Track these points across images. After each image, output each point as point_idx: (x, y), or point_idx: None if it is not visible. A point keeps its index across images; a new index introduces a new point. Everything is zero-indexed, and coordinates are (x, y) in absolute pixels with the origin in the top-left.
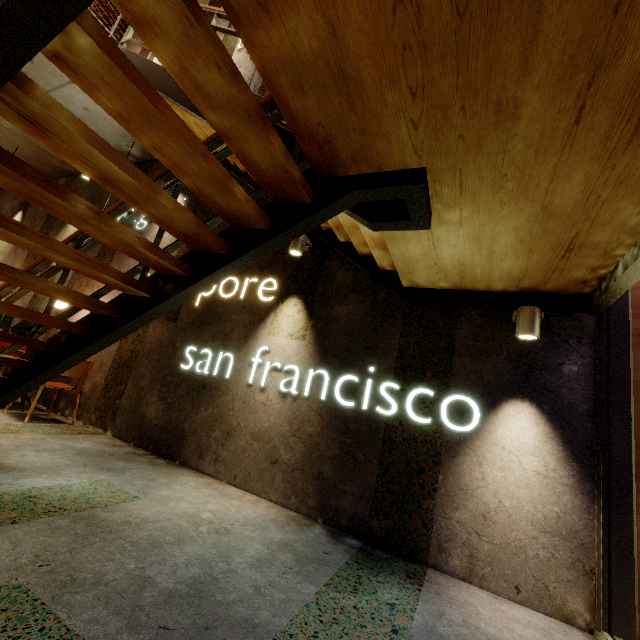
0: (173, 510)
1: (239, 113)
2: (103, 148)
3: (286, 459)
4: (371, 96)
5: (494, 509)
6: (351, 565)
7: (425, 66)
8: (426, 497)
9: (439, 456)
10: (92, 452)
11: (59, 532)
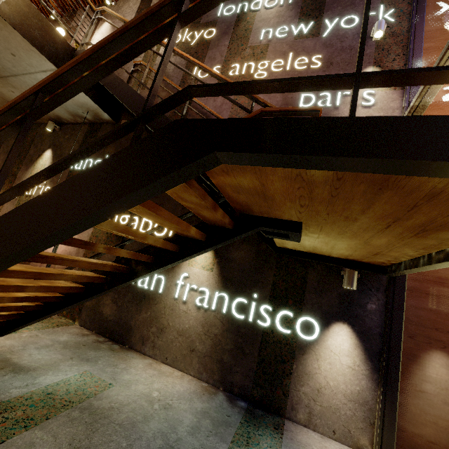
0: (135, 392)
1: (201, 206)
2: (122, 229)
3: (200, 349)
4: (278, 201)
5: (324, 386)
6: (243, 424)
7: (310, 202)
8: (285, 377)
9: (294, 353)
10: (72, 344)
11: (76, 422)
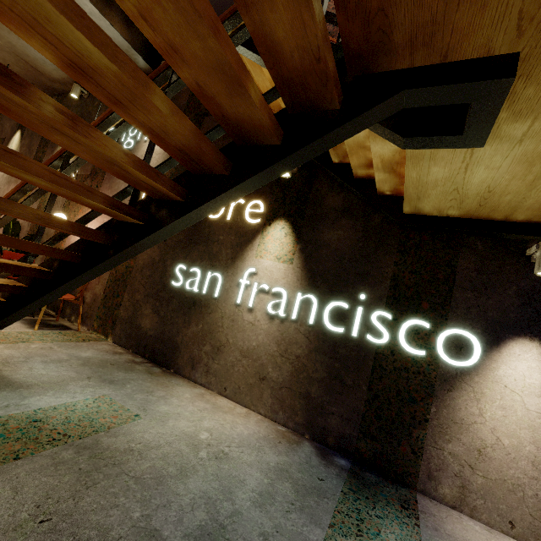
0: (172, 430)
1: None
2: (64, 5)
3: (274, 377)
4: None
5: (491, 446)
6: (347, 495)
7: None
8: (417, 426)
9: (432, 388)
10: (95, 362)
11: (62, 469)
